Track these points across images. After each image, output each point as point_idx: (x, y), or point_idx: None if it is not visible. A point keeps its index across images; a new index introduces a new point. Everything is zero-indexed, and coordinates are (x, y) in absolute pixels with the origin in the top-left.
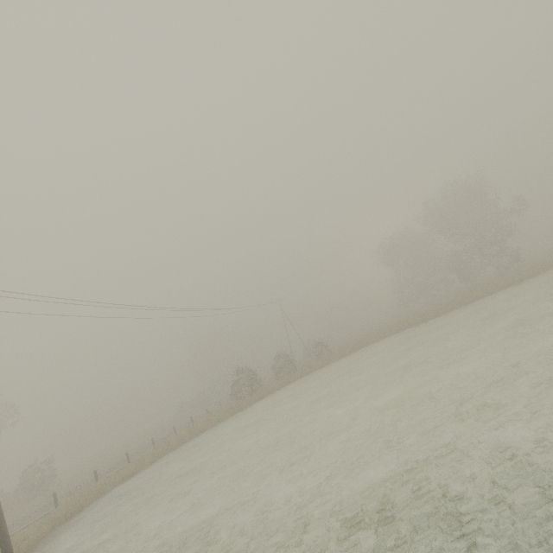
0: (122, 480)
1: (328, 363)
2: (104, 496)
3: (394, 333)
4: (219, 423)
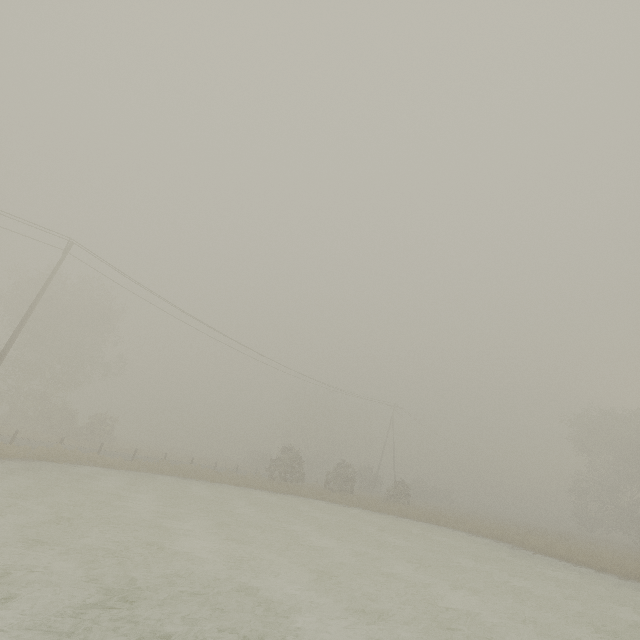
0: (102, 465)
1: (381, 511)
2: (75, 465)
3: (492, 538)
4: (218, 482)
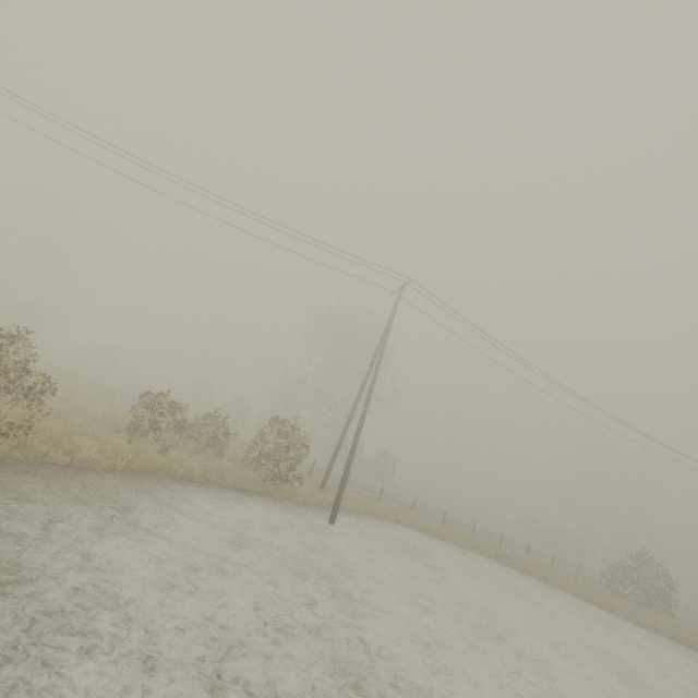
0: (427, 531)
1: None
2: (408, 529)
3: None
4: (559, 589)
